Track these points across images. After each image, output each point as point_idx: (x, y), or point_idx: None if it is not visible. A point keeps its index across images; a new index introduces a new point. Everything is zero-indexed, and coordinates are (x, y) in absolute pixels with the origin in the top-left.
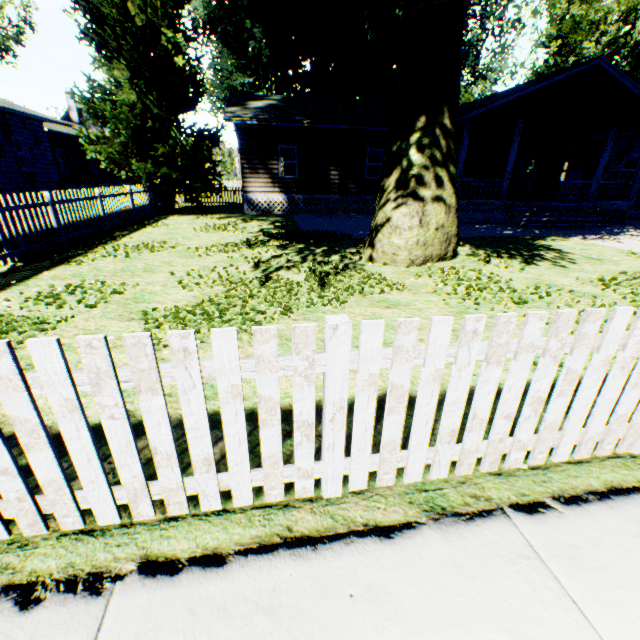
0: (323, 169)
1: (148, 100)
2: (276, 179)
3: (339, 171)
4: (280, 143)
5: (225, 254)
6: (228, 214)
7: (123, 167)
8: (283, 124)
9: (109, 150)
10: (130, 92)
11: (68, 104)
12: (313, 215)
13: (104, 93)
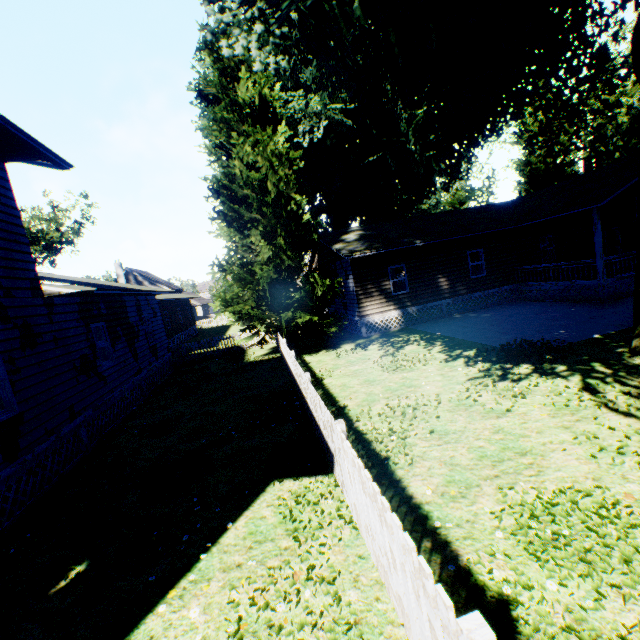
0: (431, 278)
1: (284, 255)
2: (389, 297)
3: (446, 277)
4: (389, 265)
5: (521, 399)
6: (350, 341)
7: (264, 320)
8: (398, 248)
9: (245, 307)
10: (264, 252)
11: (117, 273)
12: (435, 323)
13: (238, 258)
